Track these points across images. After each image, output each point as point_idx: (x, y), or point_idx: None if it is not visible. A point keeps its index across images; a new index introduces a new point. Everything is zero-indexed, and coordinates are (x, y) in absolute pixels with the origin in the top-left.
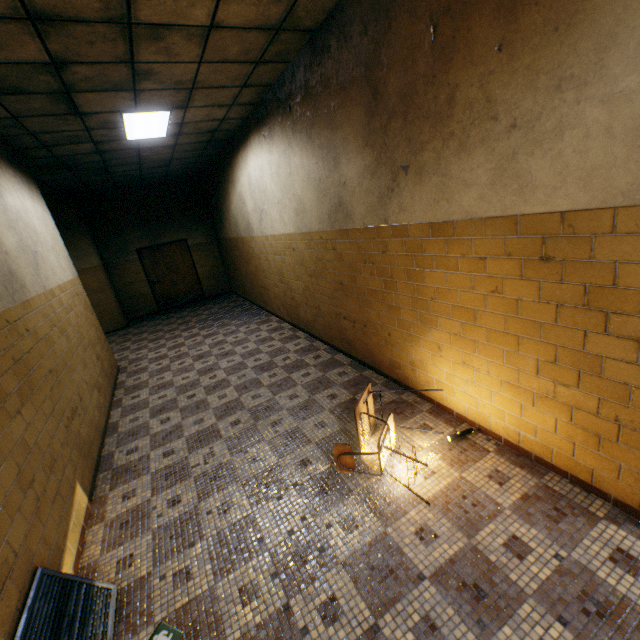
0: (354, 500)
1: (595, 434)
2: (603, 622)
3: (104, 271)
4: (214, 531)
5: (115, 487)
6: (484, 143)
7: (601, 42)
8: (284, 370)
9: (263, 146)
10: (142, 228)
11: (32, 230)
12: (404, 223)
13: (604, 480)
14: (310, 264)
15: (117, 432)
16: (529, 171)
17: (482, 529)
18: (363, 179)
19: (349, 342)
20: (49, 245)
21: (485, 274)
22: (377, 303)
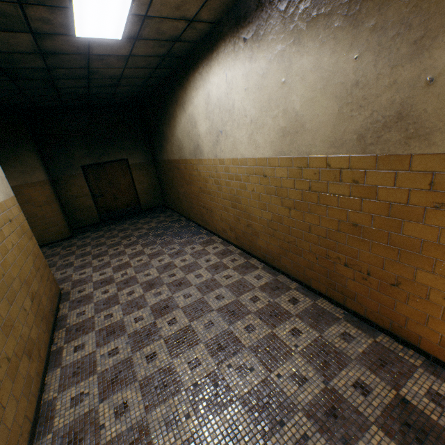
0: None
1: None
2: None
3: (50, 185)
4: None
5: None
6: None
7: None
8: (261, 319)
9: (239, 53)
10: (87, 147)
11: None
12: None
13: None
14: (292, 195)
15: (51, 429)
16: None
17: None
18: None
19: (345, 292)
20: None
21: None
22: None
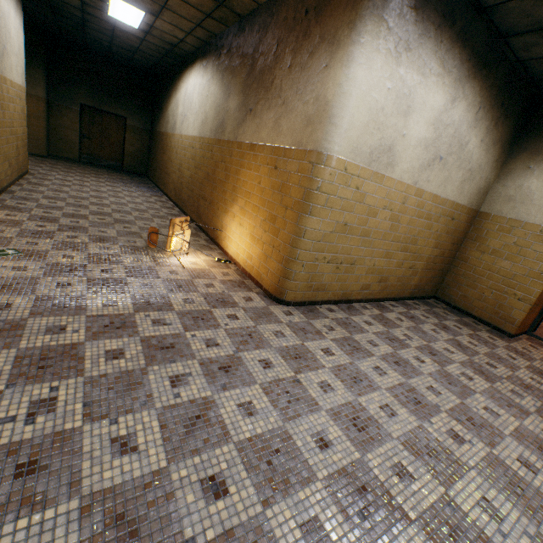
0: (148, 257)
1: (267, 255)
2: (221, 303)
3: (46, 104)
4: (61, 240)
5: (2, 210)
6: (275, 108)
7: (308, 79)
8: (151, 215)
9: (201, 72)
10: (93, 90)
11: (8, 32)
12: (242, 141)
13: (264, 279)
14: (198, 159)
15: (13, 194)
16: (282, 125)
17: (201, 279)
18: (235, 111)
19: (200, 215)
20: (15, 50)
21: (259, 174)
22: (219, 188)
